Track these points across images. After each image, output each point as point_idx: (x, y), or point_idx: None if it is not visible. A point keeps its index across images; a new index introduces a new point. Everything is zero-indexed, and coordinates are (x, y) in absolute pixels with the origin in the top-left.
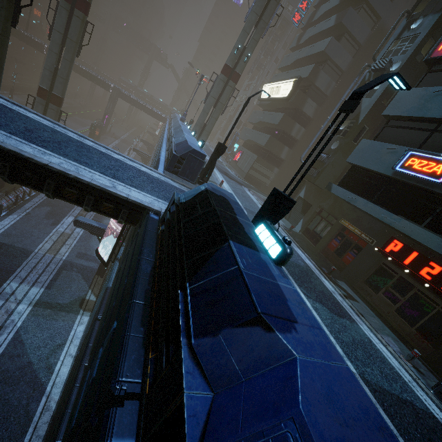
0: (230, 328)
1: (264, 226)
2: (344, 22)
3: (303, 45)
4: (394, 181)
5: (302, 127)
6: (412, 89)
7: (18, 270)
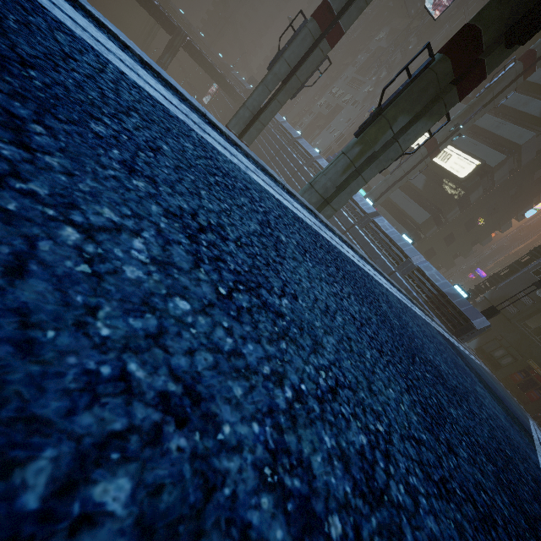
0: None
1: None
2: None
3: None
4: None
5: (459, 211)
6: None
7: None
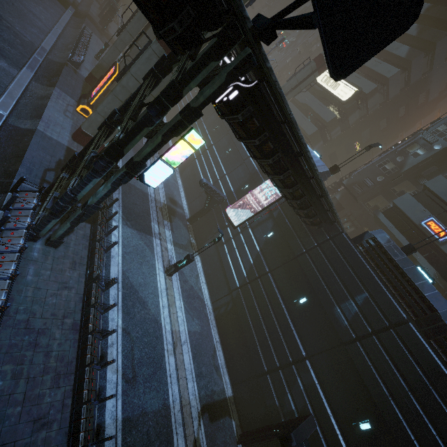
0: (446, 309)
1: (420, 268)
2: (413, 62)
3: None
4: (416, 227)
5: (340, 130)
6: (446, 180)
7: (151, 212)
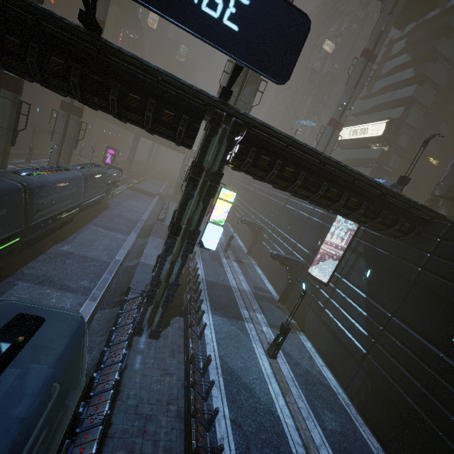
0: None
1: None
2: (426, 72)
3: (376, 93)
4: None
5: (397, 157)
6: None
7: (237, 301)
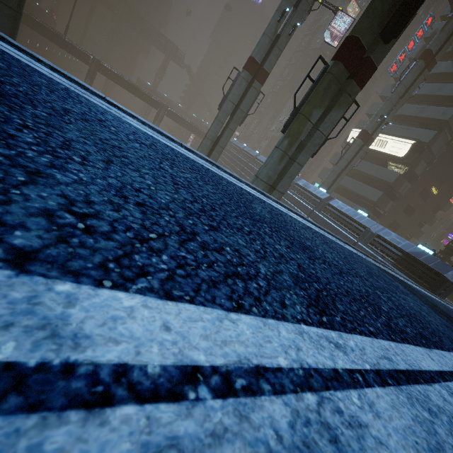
0: None
1: None
2: None
3: None
4: None
5: (409, 184)
6: None
7: None
